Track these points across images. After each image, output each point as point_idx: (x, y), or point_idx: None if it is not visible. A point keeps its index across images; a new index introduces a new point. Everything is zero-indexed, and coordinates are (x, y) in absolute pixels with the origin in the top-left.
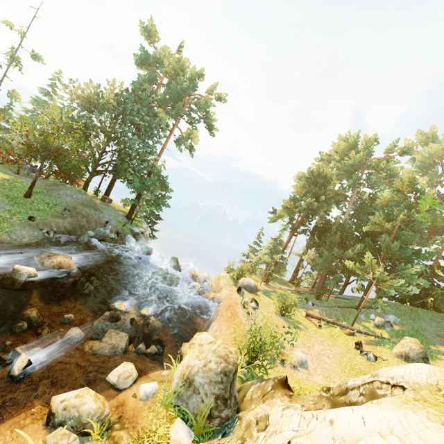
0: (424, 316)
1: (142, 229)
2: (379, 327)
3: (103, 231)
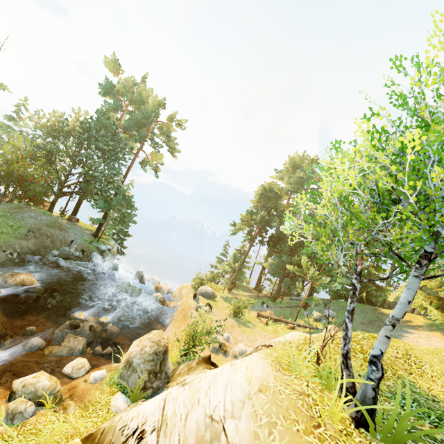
0: (357, 309)
1: (109, 247)
2: (317, 320)
3: (67, 250)
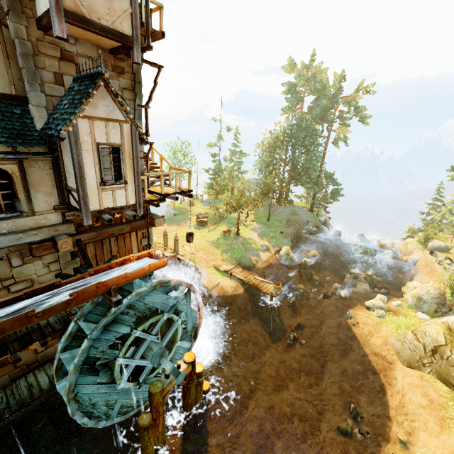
0: None
1: (324, 217)
2: None
3: (308, 228)
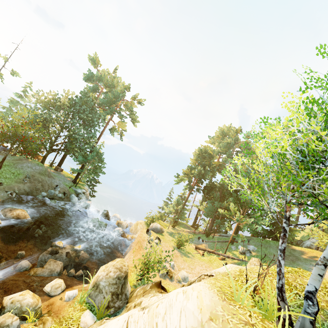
0: (273, 245)
1: (84, 190)
2: (242, 253)
3: (53, 192)
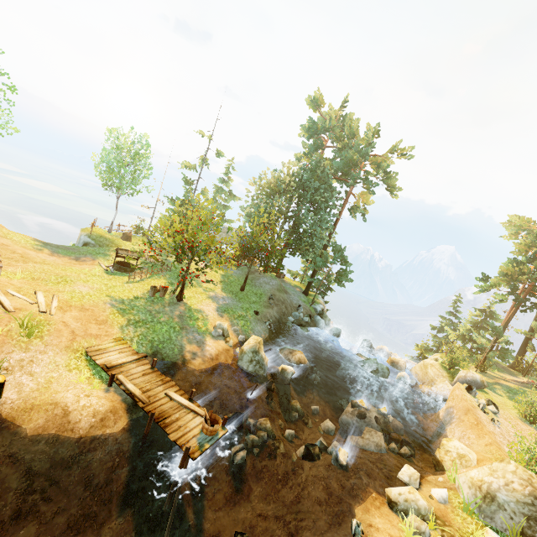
0: None
1: (321, 306)
2: None
3: (298, 315)
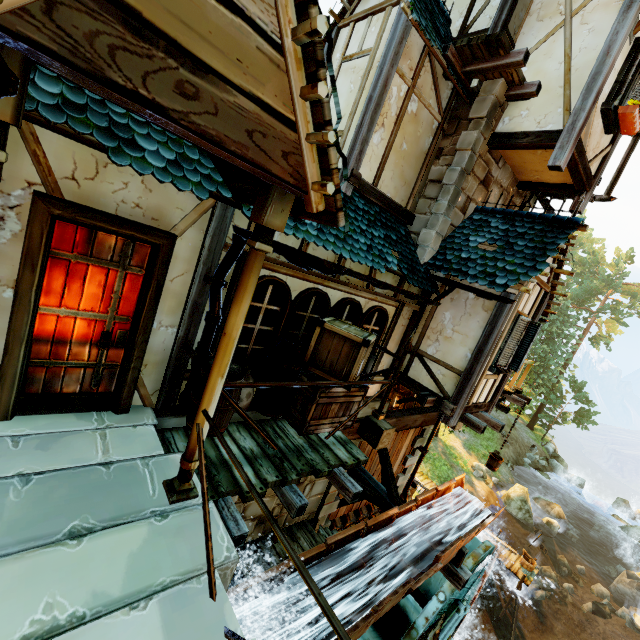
0: None
1: (552, 445)
2: None
3: (534, 457)
